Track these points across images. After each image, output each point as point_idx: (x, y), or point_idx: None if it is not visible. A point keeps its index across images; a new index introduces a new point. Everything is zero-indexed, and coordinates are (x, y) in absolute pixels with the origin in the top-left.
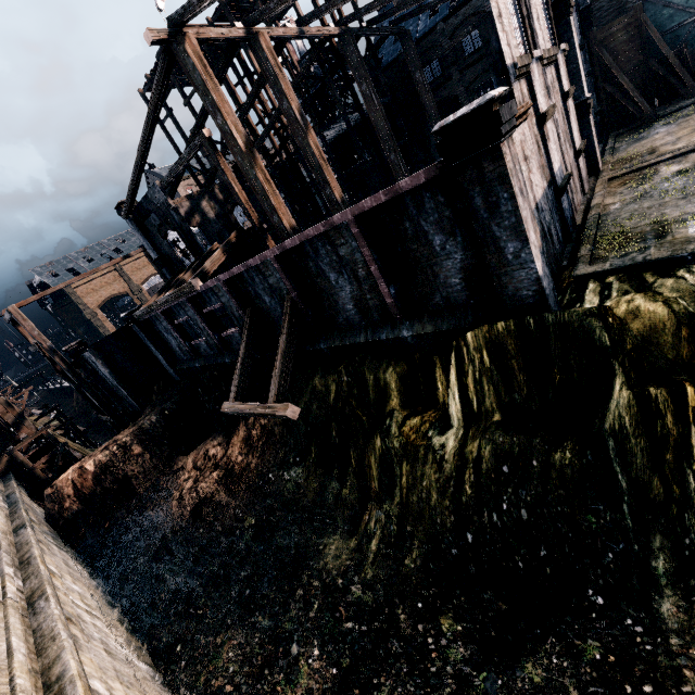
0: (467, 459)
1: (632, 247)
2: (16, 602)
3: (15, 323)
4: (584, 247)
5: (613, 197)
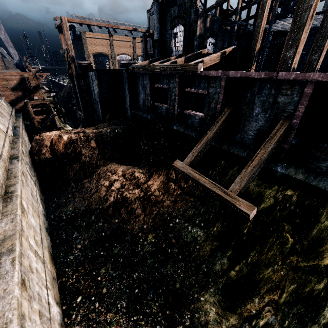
0: None
1: None
2: None
3: (60, 30)
4: None
5: None
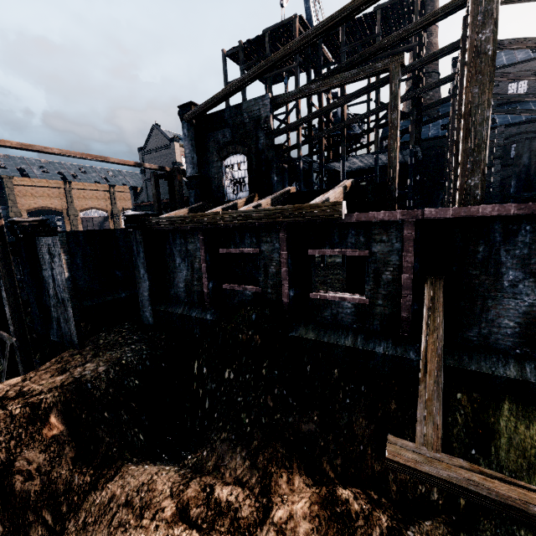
0: None
1: None
2: None
3: None
4: None
5: None
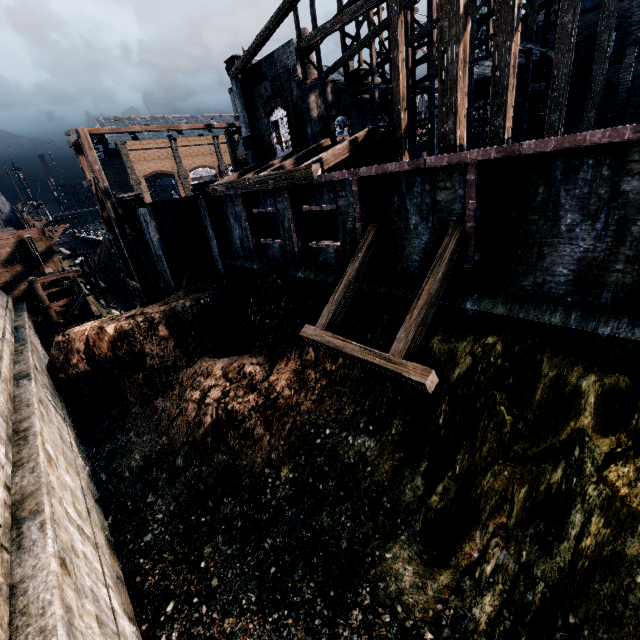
0: None
1: None
2: None
3: (78, 149)
4: None
5: None
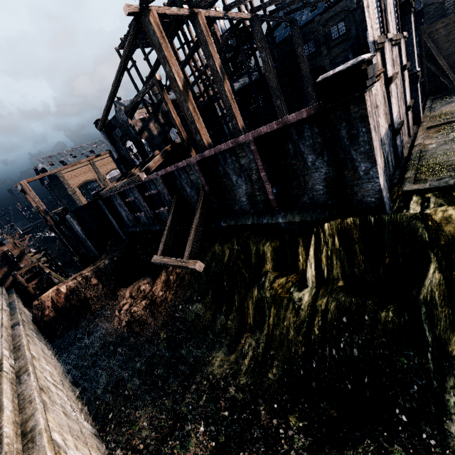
0: (317, 310)
1: (445, 174)
2: (9, 374)
3: (24, 192)
4: (410, 171)
5: (430, 139)
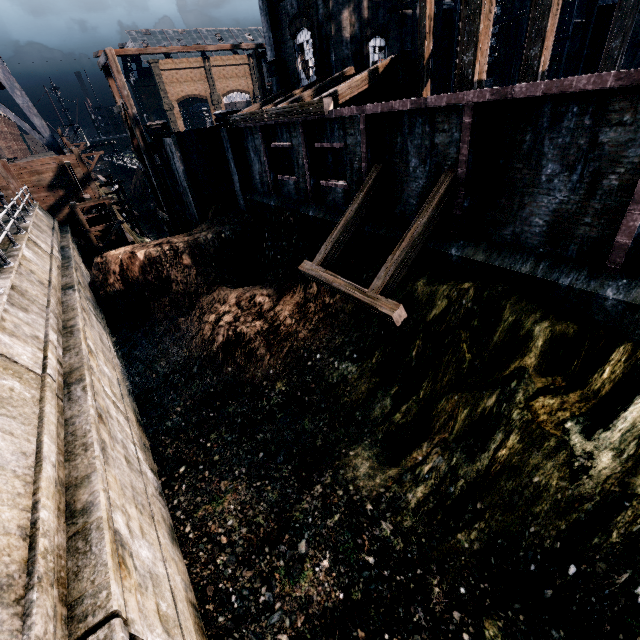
0: (637, 499)
1: None
2: (55, 381)
3: (107, 72)
4: None
5: None
